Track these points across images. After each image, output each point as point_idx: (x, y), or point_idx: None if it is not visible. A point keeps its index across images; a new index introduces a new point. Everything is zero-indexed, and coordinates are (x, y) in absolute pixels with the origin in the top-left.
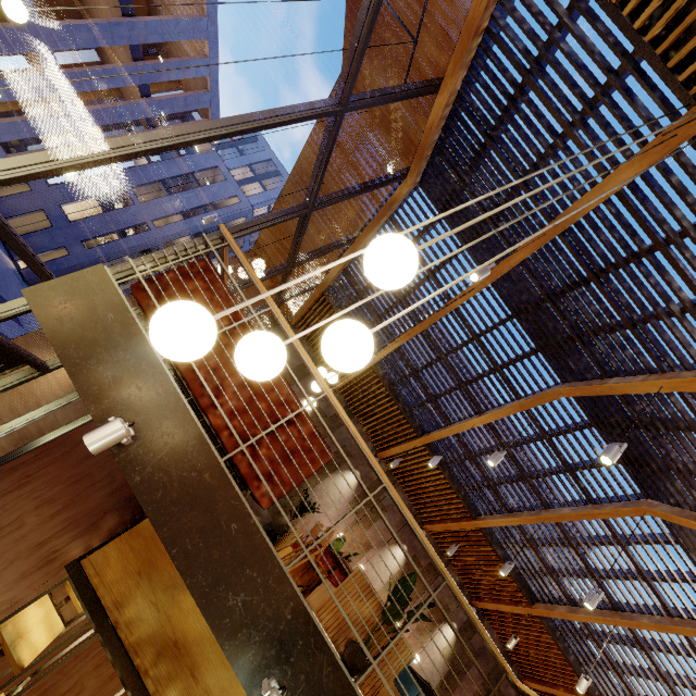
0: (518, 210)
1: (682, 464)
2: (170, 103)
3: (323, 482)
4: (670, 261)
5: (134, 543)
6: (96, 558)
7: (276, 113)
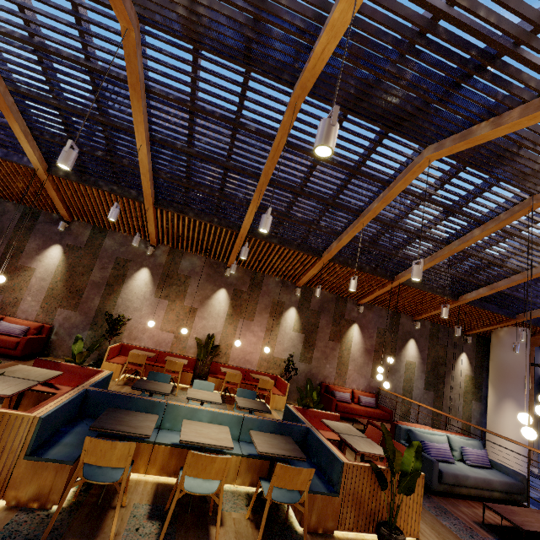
0: None
1: None
2: None
3: (120, 297)
4: None
5: None
6: None
7: None
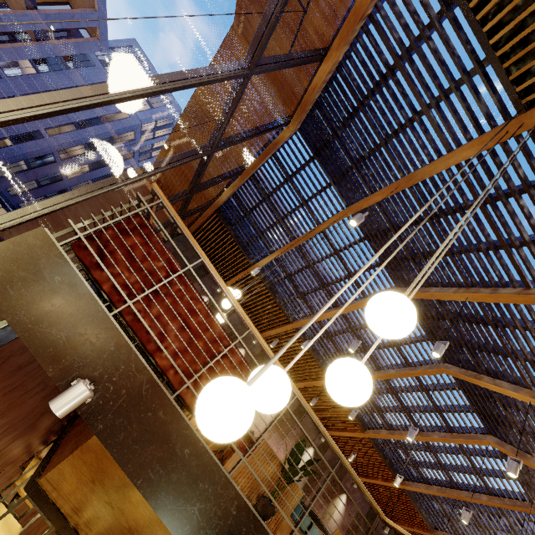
0: (378, 163)
1: (470, 344)
2: (57, 18)
3: None
4: (486, 216)
5: (85, 457)
6: (52, 476)
7: (195, 74)
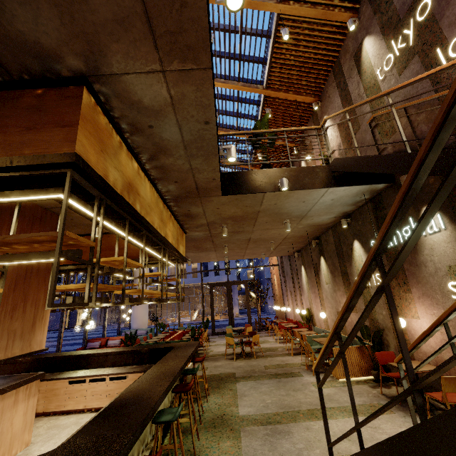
0: None
1: None
2: None
3: None
4: None
5: (88, 128)
6: (79, 149)
7: None
